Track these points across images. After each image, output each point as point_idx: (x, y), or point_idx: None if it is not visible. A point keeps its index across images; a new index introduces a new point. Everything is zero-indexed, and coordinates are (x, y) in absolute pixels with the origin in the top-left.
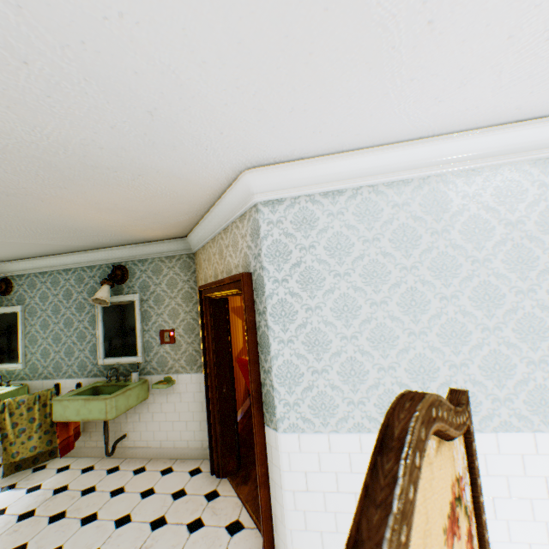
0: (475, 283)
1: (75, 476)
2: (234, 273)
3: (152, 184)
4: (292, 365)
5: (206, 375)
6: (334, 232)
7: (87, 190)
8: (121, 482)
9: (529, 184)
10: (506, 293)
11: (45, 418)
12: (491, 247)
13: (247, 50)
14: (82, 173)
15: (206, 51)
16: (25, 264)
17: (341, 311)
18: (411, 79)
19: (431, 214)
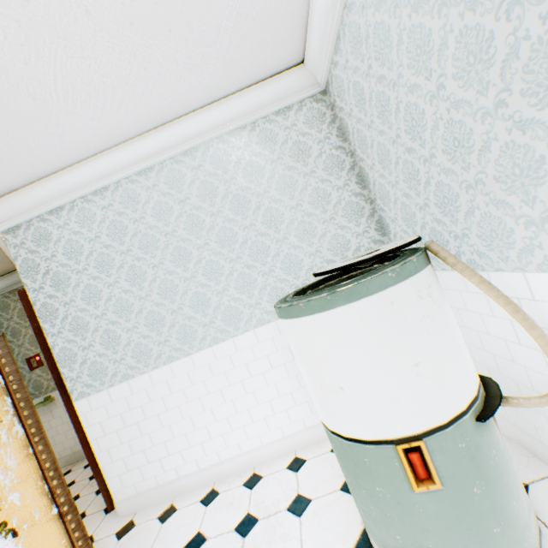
0: (172, 249)
1: None
2: None
3: None
4: (67, 350)
5: None
6: (67, 239)
7: None
8: None
9: (187, 170)
10: (193, 251)
11: None
12: (175, 221)
13: None
14: None
15: None
16: None
17: (90, 298)
18: (6, 131)
19: (130, 207)
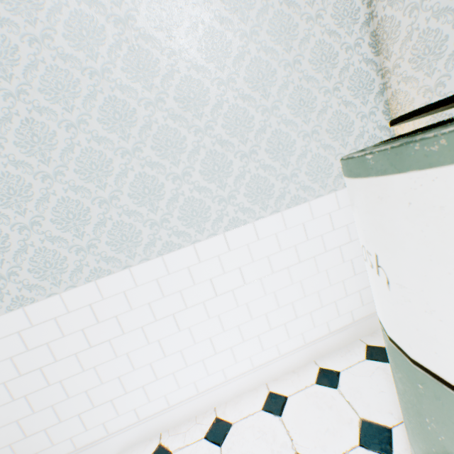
0: (102, 101)
1: None
2: None
3: None
4: None
5: None
6: None
7: None
8: None
9: None
10: (137, 108)
11: None
12: (107, 53)
13: None
14: None
15: None
16: None
17: None
18: None
19: (22, 13)
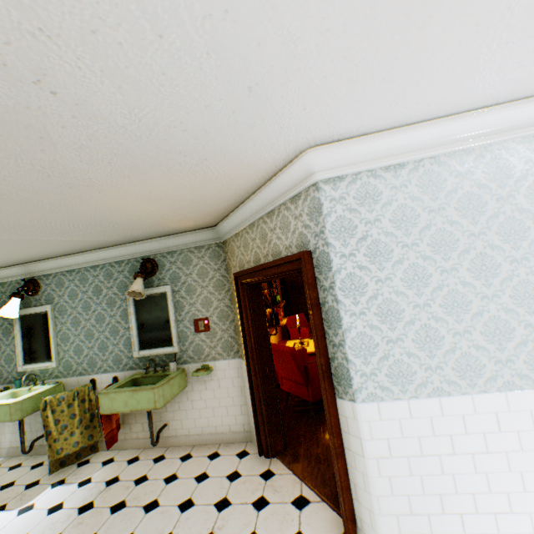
0: None
1: (123, 467)
2: (284, 254)
3: (211, 169)
4: (365, 337)
5: (247, 359)
6: (399, 204)
7: (148, 178)
8: (171, 469)
9: None
10: None
11: (84, 413)
12: None
13: (374, 15)
14: (152, 159)
15: (336, 17)
16: (52, 263)
17: (412, 281)
18: (507, 42)
19: (495, 180)
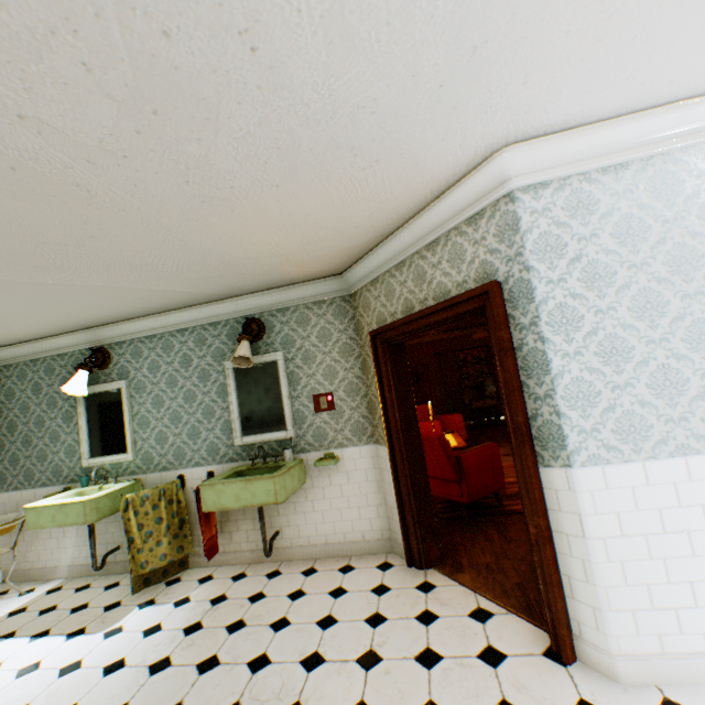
0: None
1: (228, 585)
2: (455, 294)
3: (377, 178)
4: (582, 383)
5: (390, 441)
6: (622, 214)
7: (298, 189)
8: (294, 585)
9: None
10: None
11: (172, 518)
12: None
13: None
14: (316, 159)
15: None
16: (127, 327)
17: (642, 310)
18: None
19: None
